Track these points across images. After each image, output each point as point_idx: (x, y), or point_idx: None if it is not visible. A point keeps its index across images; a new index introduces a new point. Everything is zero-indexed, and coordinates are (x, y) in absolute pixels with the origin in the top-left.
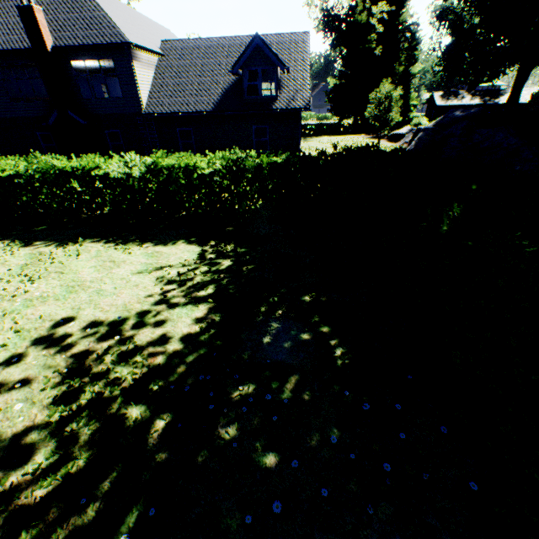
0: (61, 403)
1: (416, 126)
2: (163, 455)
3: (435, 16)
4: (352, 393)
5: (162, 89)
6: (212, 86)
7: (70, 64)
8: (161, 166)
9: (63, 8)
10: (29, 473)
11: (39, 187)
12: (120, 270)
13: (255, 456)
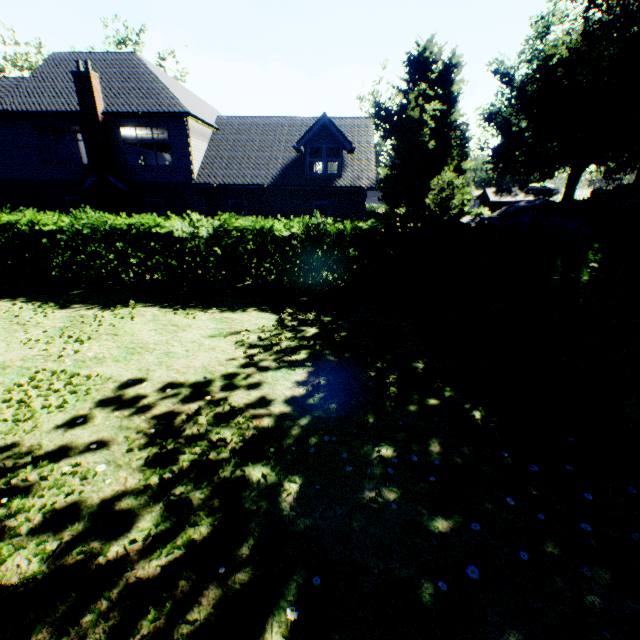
0: (156, 466)
1: (478, 216)
2: (306, 520)
3: (484, 118)
4: (510, 456)
5: (215, 161)
6: (271, 161)
7: (119, 129)
8: (231, 227)
9: (118, 78)
10: (137, 541)
11: (83, 245)
12: (187, 334)
13: (422, 520)
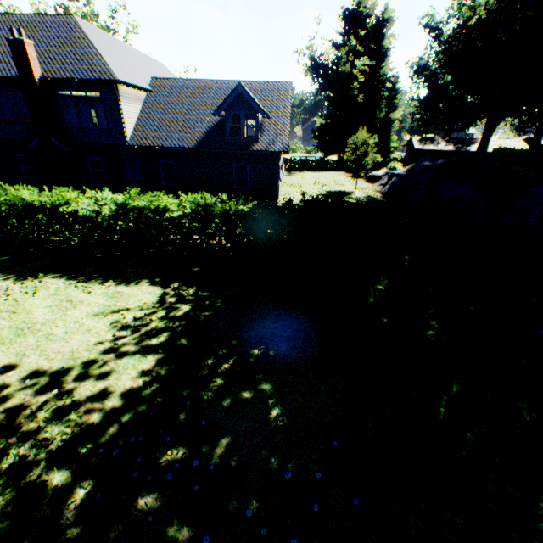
0: None
1: (391, 170)
2: (76, 529)
3: (413, 71)
4: (278, 459)
5: (147, 123)
6: (197, 124)
7: (57, 94)
8: (131, 206)
9: (56, 42)
10: None
11: (5, 218)
12: (75, 312)
13: (169, 531)
